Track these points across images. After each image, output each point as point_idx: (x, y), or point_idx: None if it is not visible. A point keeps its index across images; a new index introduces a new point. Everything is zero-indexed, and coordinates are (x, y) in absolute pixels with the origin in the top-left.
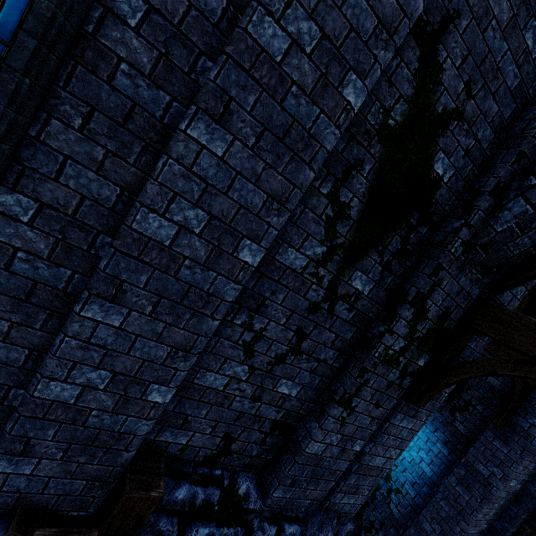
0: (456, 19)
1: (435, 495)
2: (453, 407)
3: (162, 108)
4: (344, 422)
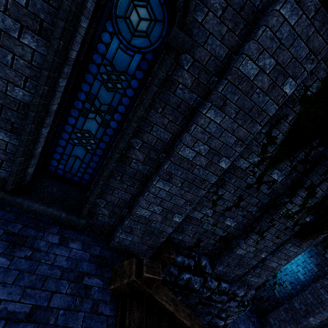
0: None
1: (304, 291)
2: (326, 245)
3: (193, 100)
4: (258, 242)
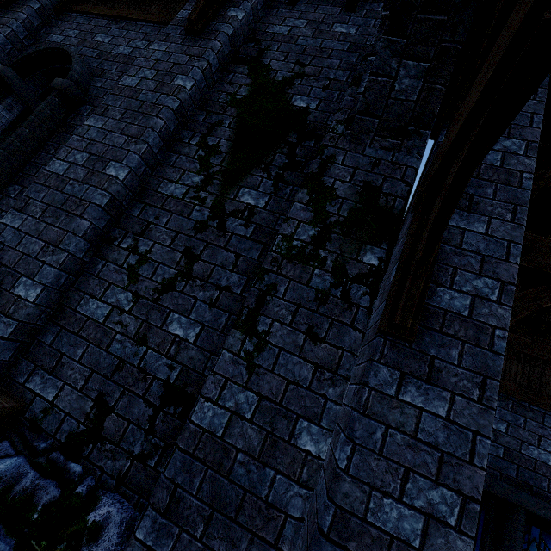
0: (268, 48)
1: None
2: None
3: None
4: (254, 364)
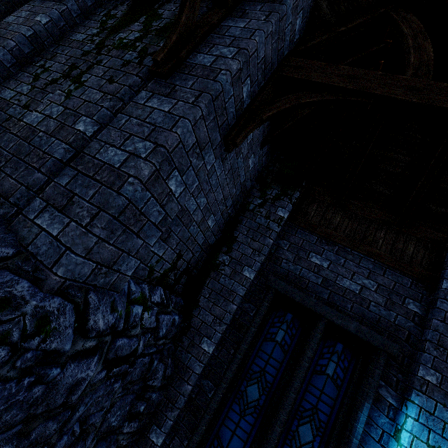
0: None
1: None
2: None
3: None
4: (70, 95)
